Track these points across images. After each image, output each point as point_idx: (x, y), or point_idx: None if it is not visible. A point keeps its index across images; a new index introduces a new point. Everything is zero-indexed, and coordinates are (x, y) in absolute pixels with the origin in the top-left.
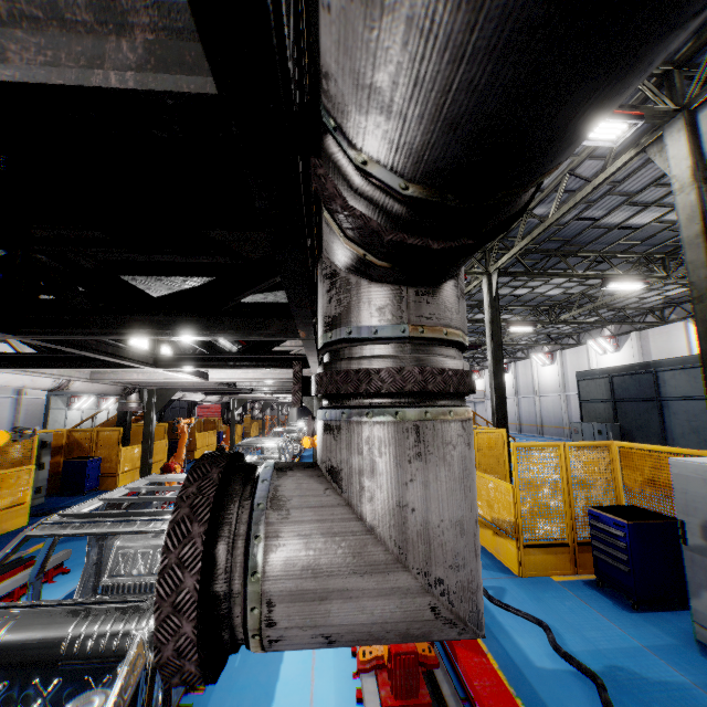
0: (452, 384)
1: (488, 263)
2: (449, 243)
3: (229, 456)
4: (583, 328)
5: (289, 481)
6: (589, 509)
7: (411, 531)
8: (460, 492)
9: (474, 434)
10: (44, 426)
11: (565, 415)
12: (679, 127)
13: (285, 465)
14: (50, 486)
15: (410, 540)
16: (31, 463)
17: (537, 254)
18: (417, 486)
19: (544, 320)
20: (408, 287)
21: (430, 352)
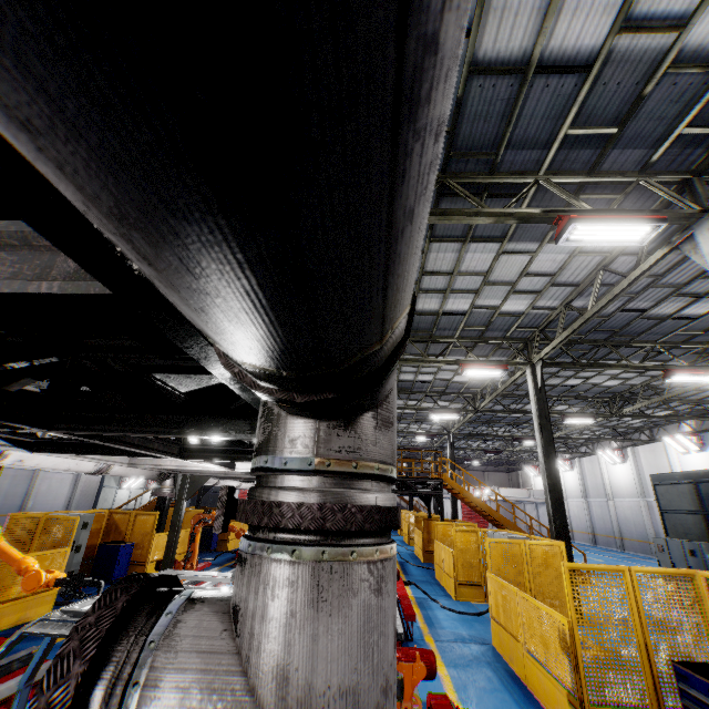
0: (355, 522)
1: (531, 353)
2: (312, 397)
3: (147, 581)
4: (655, 422)
5: (193, 616)
6: (673, 665)
7: (291, 696)
8: (357, 649)
9: (525, 546)
10: (94, 505)
11: (648, 526)
12: (708, 226)
13: (201, 595)
14: (82, 571)
15: (288, 708)
16: (67, 545)
17: (584, 344)
18: (303, 639)
19: (604, 413)
20: (319, 421)
21: (338, 486)
